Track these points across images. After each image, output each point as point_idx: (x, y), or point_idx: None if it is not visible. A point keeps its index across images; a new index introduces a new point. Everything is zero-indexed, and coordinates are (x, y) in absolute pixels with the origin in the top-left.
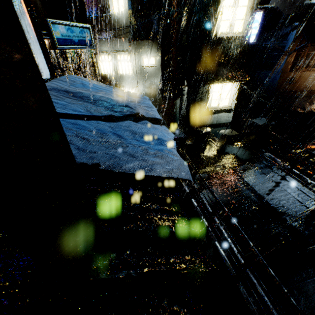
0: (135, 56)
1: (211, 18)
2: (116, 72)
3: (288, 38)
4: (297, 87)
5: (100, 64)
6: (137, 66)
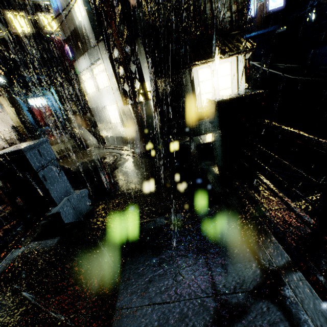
0: (104, 63)
1: None
2: (97, 88)
3: None
4: None
5: (85, 85)
6: (109, 74)
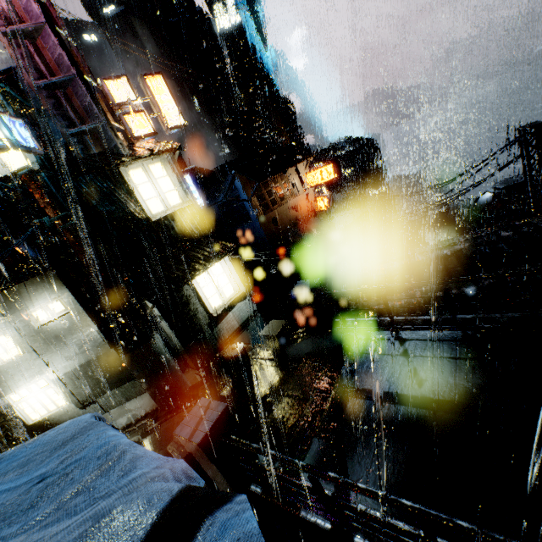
0: (9, 320)
1: (128, 205)
2: None
3: (235, 187)
4: (284, 225)
5: None
6: (25, 333)
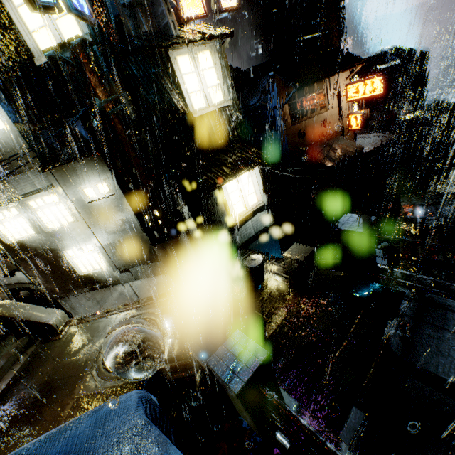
0: (66, 192)
1: (172, 96)
2: (39, 229)
3: (269, 91)
4: (309, 139)
5: None
6: (78, 206)
